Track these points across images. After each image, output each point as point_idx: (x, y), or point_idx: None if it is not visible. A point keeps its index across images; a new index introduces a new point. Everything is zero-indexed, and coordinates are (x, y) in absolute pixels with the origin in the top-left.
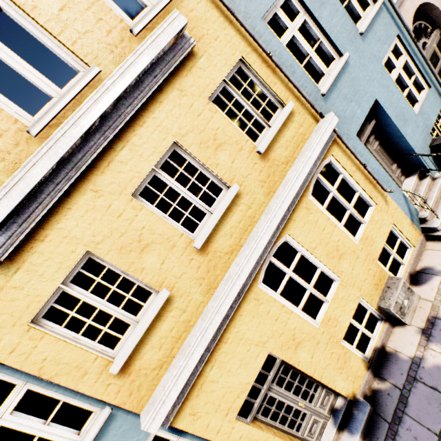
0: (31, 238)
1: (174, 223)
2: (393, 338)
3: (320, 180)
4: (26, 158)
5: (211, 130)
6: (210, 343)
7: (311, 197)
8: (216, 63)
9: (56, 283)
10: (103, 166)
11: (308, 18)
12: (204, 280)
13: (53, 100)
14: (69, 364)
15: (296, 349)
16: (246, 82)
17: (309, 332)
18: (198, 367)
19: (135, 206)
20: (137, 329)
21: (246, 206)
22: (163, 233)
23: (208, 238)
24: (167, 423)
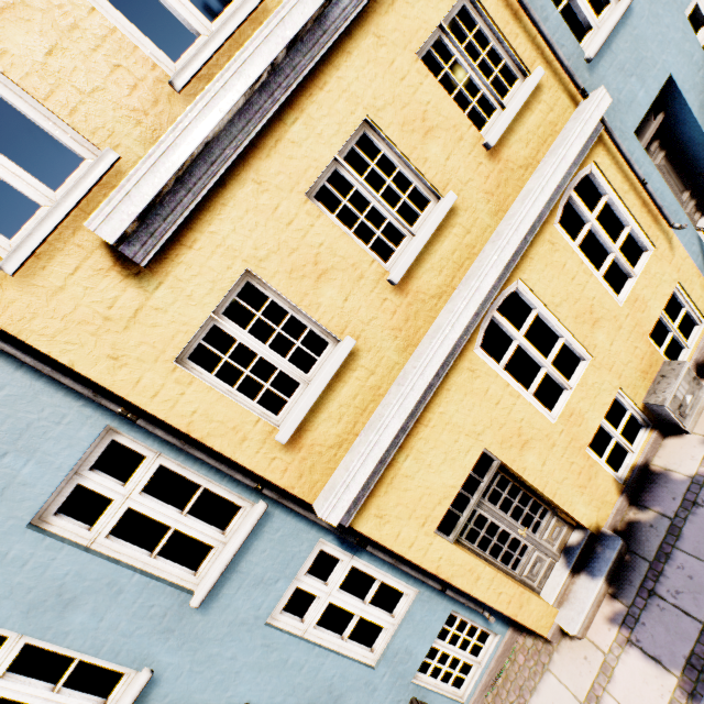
0: (175, 241)
1: (361, 245)
2: (663, 453)
3: (573, 201)
4: (168, 123)
5: (419, 105)
6: (407, 421)
7: (557, 226)
8: None
9: (207, 310)
10: (268, 146)
11: None
12: (401, 333)
13: (200, 40)
14: (224, 424)
15: (522, 450)
16: (462, 42)
17: (541, 428)
18: (389, 452)
19: (310, 211)
20: (312, 387)
21: (463, 229)
22: (347, 256)
23: (408, 270)
24: (348, 520)
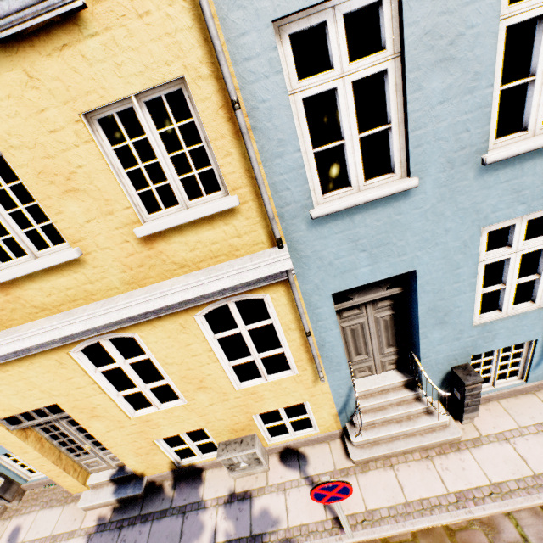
0: None
1: None
2: (216, 472)
3: (231, 309)
4: None
5: (68, 164)
6: None
7: (200, 318)
8: (121, 62)
9: None
10: None
11: (396, 70)
12: None
13: None
14: None
15: (92, 418)
16: None
17: (115, 415)
18: None
19: None
20: None
21: (87, 278)
22: None
23: (14, 280)
24: None
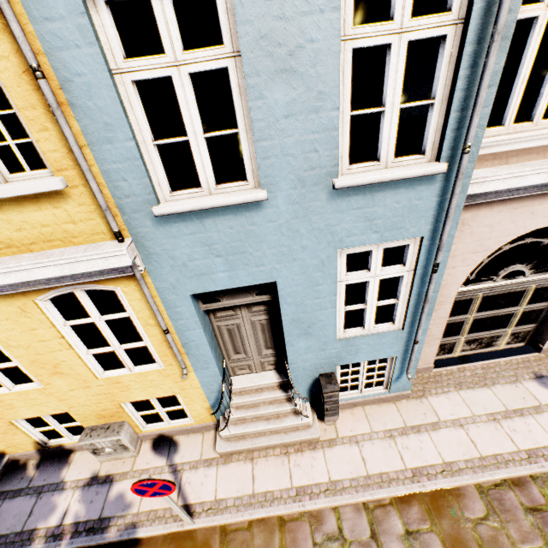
0: None
1: None
2: (85, 454)
3: (79, 297)
4: None
5: None
6: None
7: (43, 303)
8: None
9: None
10: None
11: (238, 70)
12: None
13: None
14: None
15: None
16: None
17: None
18: None
19: None
20: None
21: None
22: None
23: None
24: None
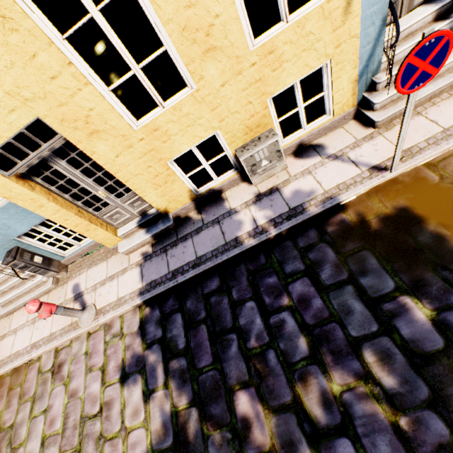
0: None
1: None
2: (234, 190)
3: None
4: None
5: None
6: None
7: None
8: None
9: None
10: None
11: None
12: None
13: None
14: None
15: (91, 137)
16: None
17: (117, 127)
18: None
19: None
20: None
21: None
22: None
23: None
24: None
